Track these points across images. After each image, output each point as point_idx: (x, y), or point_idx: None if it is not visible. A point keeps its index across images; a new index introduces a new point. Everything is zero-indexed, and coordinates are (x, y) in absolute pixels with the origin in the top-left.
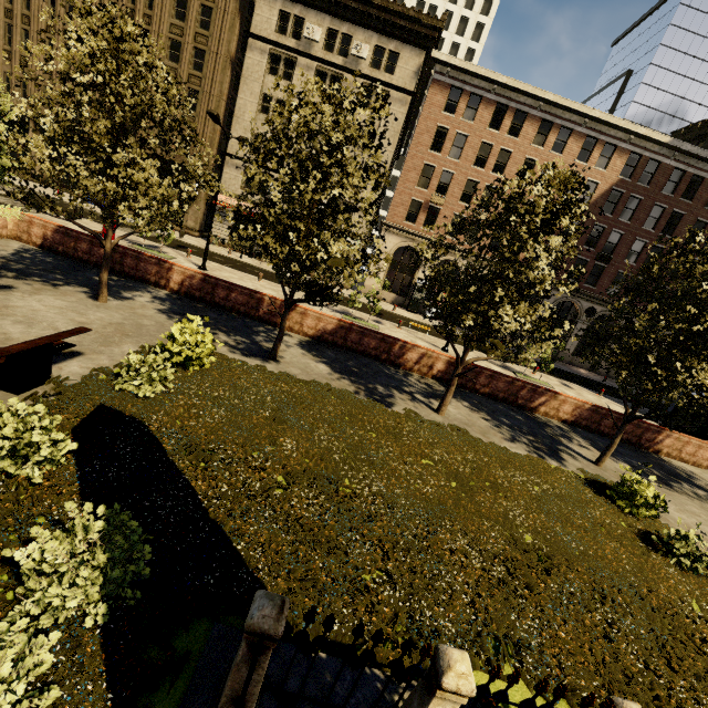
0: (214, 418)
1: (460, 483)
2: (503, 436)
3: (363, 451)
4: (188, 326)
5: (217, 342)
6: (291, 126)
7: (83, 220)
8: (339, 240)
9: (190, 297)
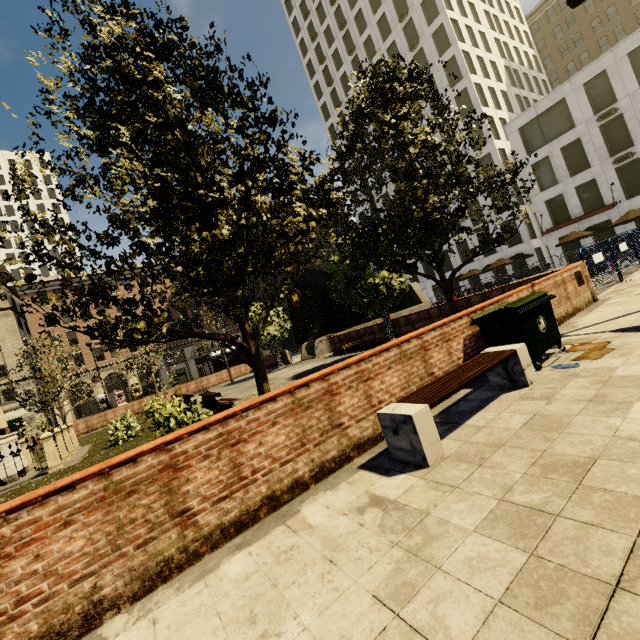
0: None
1: None
2: None
3: None
4: None
5: None
6: None
7: None
8: None
9: None
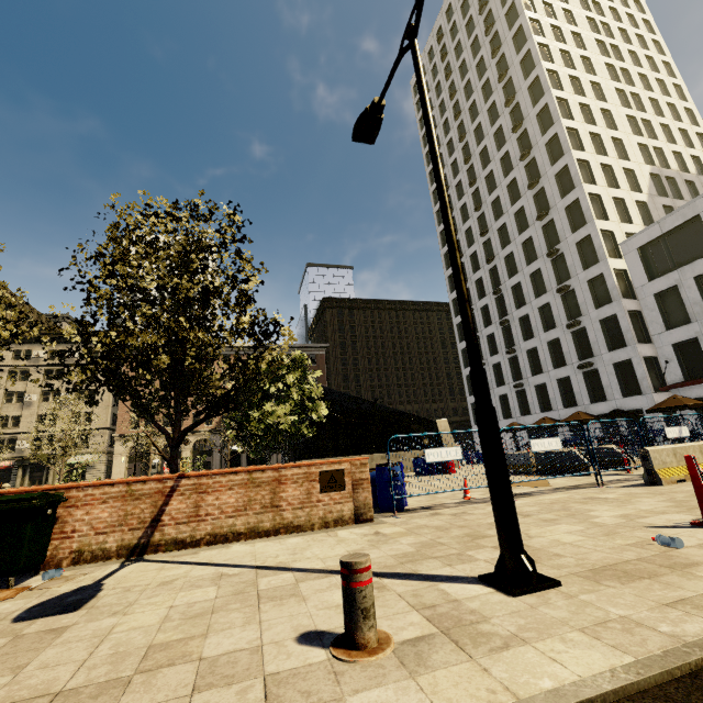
0: None
1: None
2: None
3: None
4: None
5: None
6: None
7: None
8: None
9: None
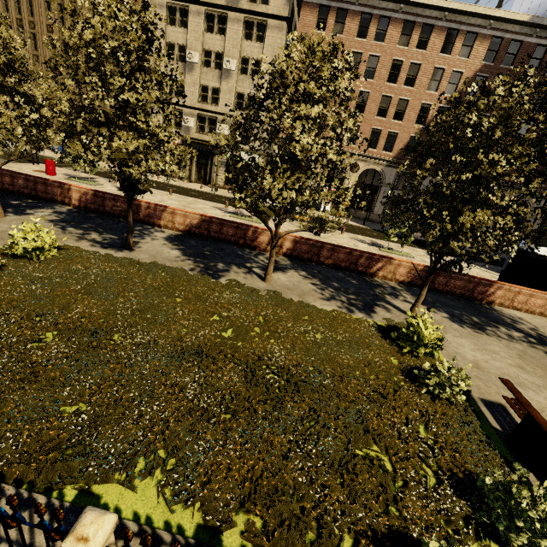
0: (21, 293)
1: (236, 334)
2: (322, 296)
3: (151, 312)
4: (26, 225)
5: (84, 239)
6: (72, 42)
7: (40, 165)
8: (138, 139)
9: (88, 209)
